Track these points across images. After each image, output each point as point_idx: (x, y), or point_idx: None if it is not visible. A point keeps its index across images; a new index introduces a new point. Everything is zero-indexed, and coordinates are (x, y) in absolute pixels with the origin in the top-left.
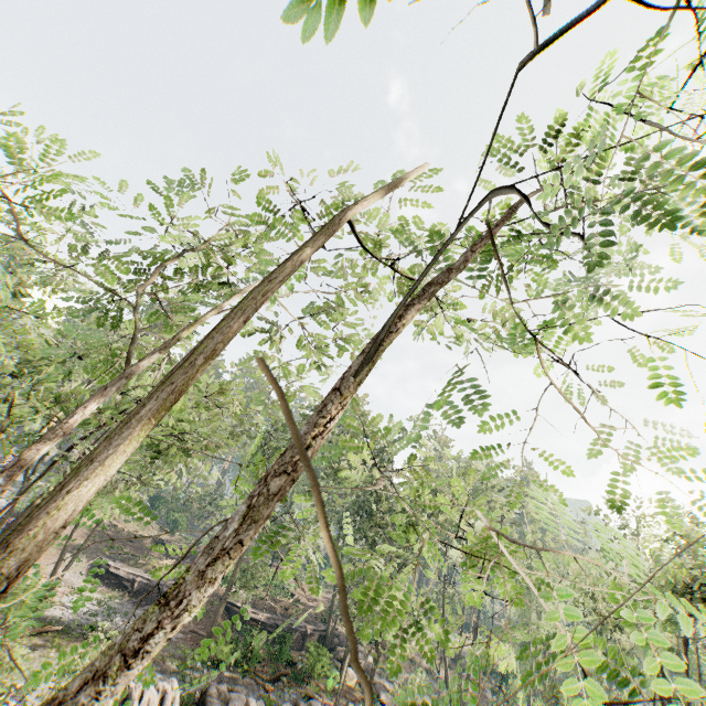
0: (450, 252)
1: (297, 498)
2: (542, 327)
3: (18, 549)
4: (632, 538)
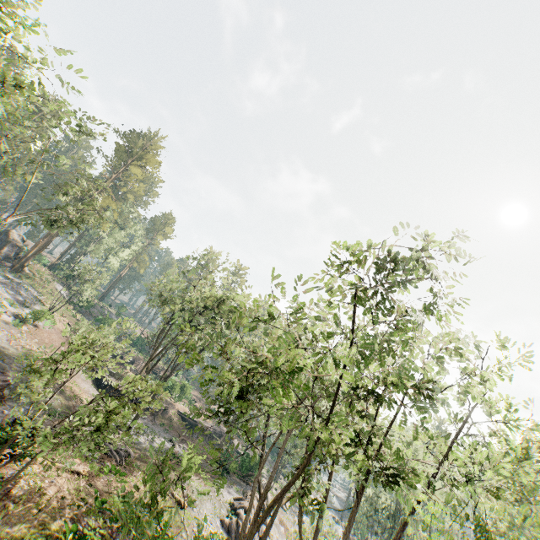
0: None
1: None
2: None
3: None
4: None
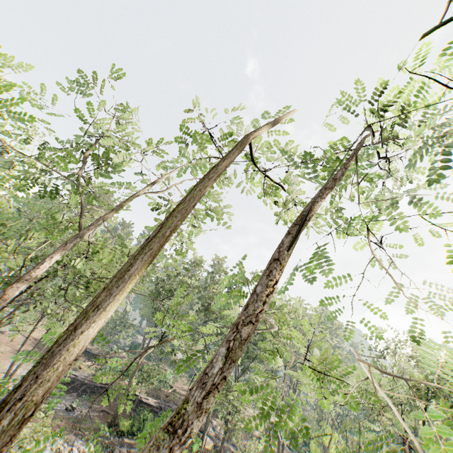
0: (317, 165)
1: (200, 327)
2: (370, 218)
3: (40, 378)
4: (392, 355)
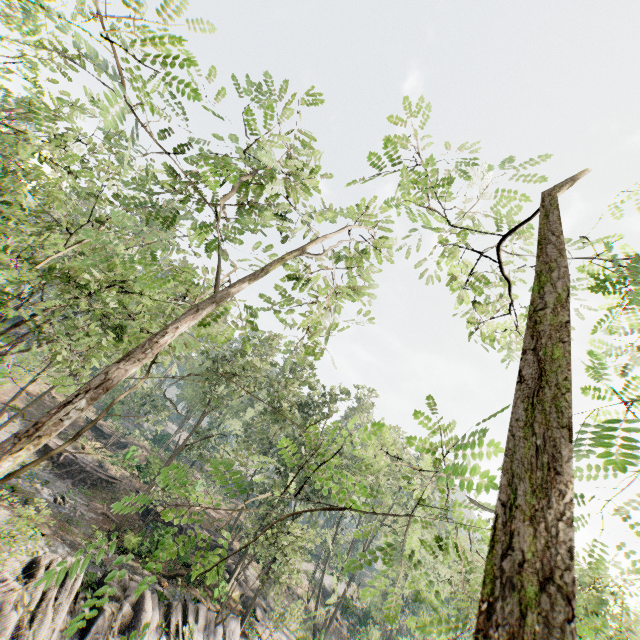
0: None
1: None
2: None
3: None
4: None
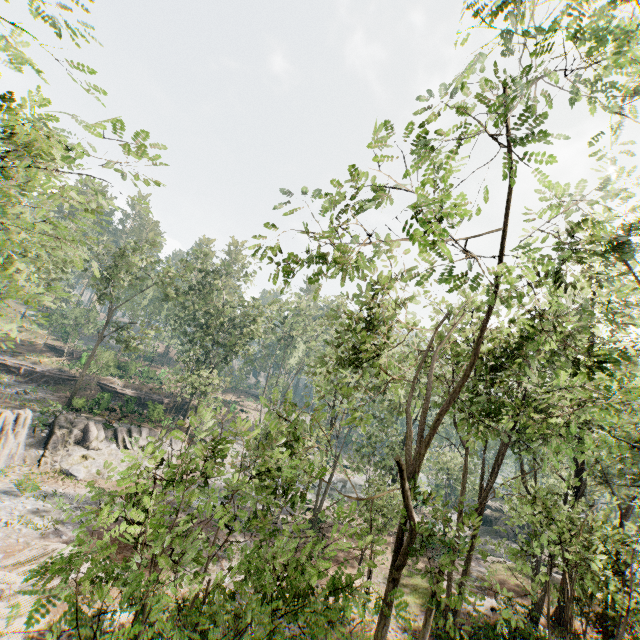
0: None
1: None
2: None
3: None
4: None
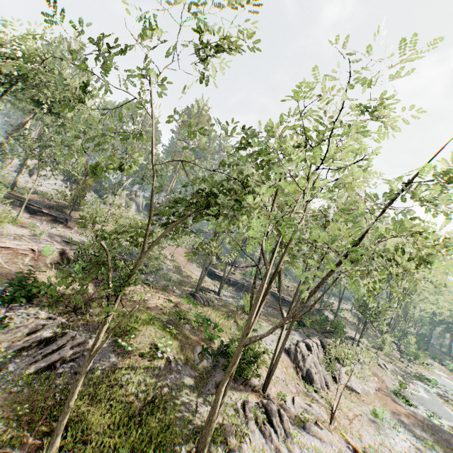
0: None
1: None
2: None
3: None
4: None
